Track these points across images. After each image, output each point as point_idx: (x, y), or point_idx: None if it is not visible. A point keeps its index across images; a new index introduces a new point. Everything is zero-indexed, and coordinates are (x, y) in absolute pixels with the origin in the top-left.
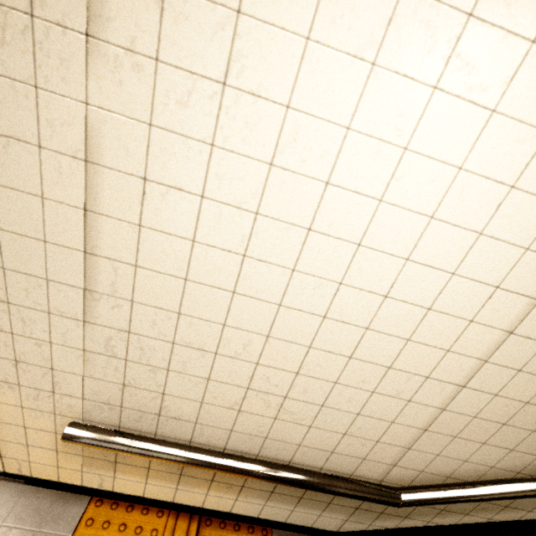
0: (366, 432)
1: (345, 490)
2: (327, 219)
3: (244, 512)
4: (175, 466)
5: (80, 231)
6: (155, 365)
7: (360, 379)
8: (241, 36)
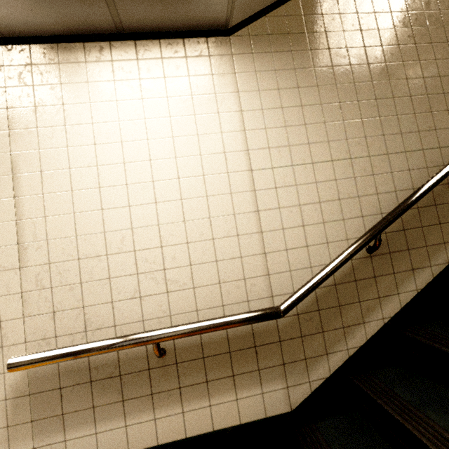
0: (231, 274)
1: (235, 317)
2: (129, 155)
3: (198, 428)
4: (115, 390)
5: (13, 210)
6: (71, 283)
7: (200, 233)
8: (67, 110)
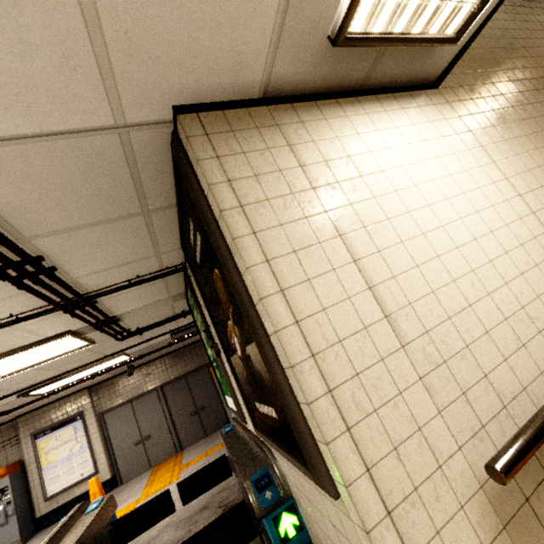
0: None
1: None
2: (428, 197)
3: None
4: None
5: (359, 276)
6: (458, 349)
7: (524, 262)
8: (354, 162)
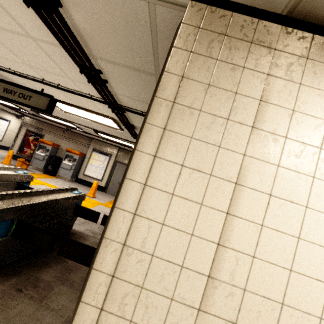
0: None
1: None
2: None
3: None
4: None
5: (219, 228)
6: None
7: None
8: None
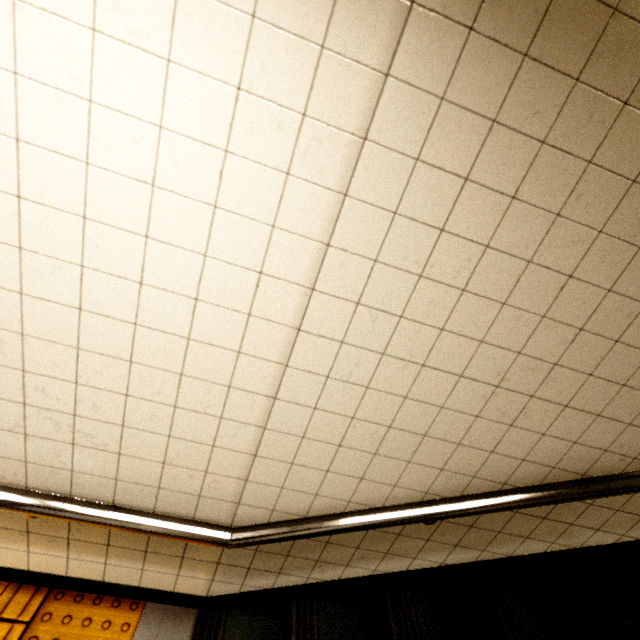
0: (188, 460)
1: (158, 528)
2: (34, 184)
3: (85, 574)
4: None
5: None
6: None
7: (154, 390)
8: None
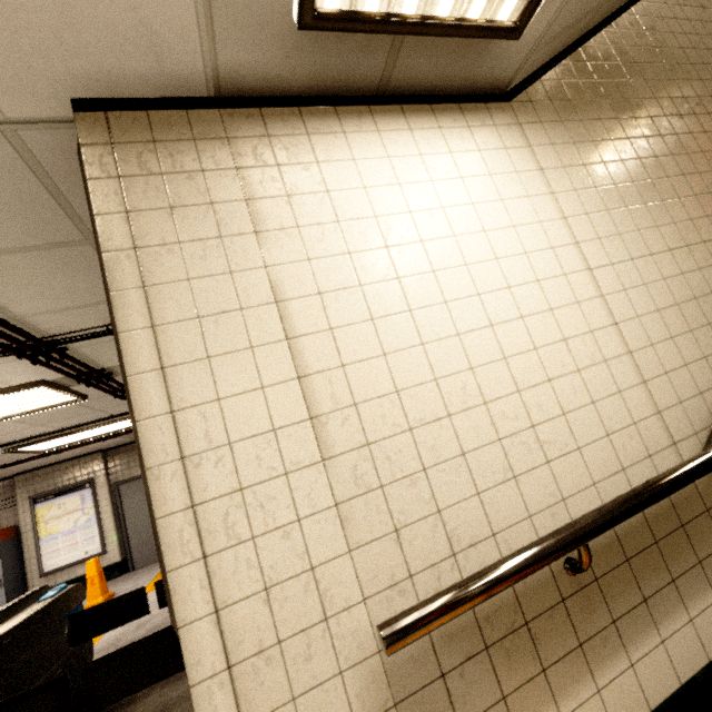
0: (617, 419)
1: (669, 478)
2: (437, 260)
3: (660, 687)
4: (525, 653)
5: (289, 360)
6: (410, 473)
7: (559, 364)
8: (334, 200)
